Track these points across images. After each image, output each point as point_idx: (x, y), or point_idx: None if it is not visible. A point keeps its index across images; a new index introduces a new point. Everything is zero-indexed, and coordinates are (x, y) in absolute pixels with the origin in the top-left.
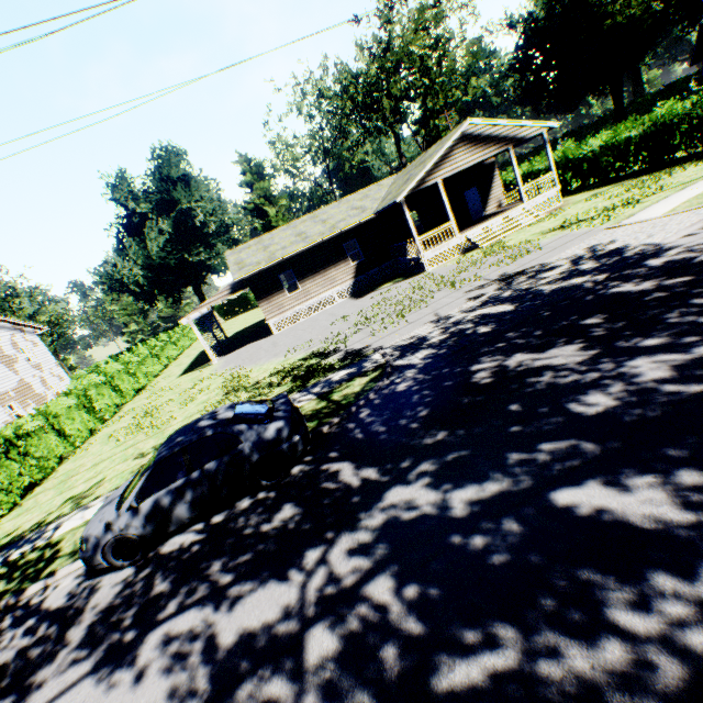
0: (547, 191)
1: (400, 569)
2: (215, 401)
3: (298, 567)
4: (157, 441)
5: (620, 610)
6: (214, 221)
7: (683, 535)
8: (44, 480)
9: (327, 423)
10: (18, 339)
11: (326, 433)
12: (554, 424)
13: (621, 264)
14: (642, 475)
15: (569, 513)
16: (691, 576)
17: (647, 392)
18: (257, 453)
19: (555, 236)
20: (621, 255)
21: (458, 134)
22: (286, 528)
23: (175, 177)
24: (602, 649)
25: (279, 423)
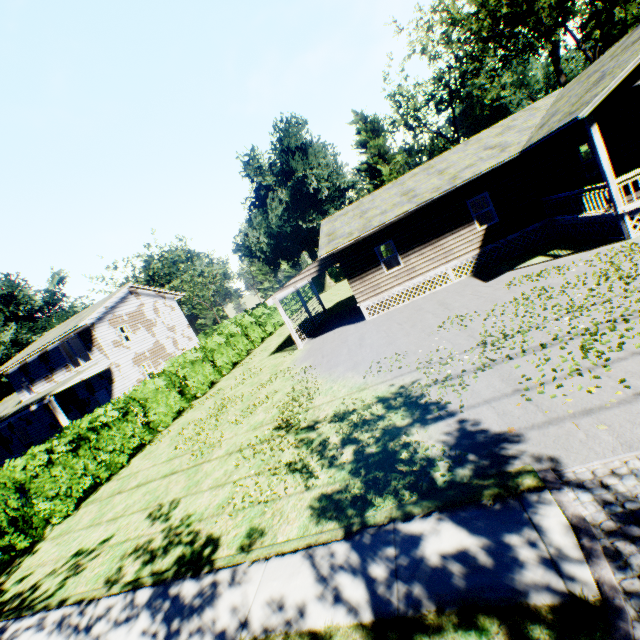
0: None
1: None
2: (262, 436)
3: None
4: (182, 487)
5: None
6: (328, 186)
7: None
8: (115, 474)
9: None
10: (159, 305)
11: None
12: None
13: None
14: None
15: None
16: None
17: None
18: None
19: None
20: None
21: None
22: None
23: (293, 147)
24: None
25: None
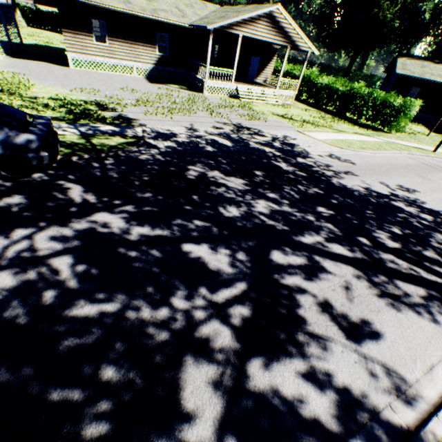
0: (290, 91)
1: (81, 255)
2: None
3: (7, 236)
4: None
5: (179, 298)
6: None
7: (223, 277)
8: None
9: (79, 155)
10: None
11: (75, 162)
12: (208, 213)
13: (289, 152)
14: (226, 249)
15: (186, 255)
16: (214, 292)
17: (254, 216)
18: (2, 149)
19: (276, 119)
20: (292, 148)
21: (268, 10)
22: (9, 210)
23: None
24: (161, 311)
25: (32, 136)
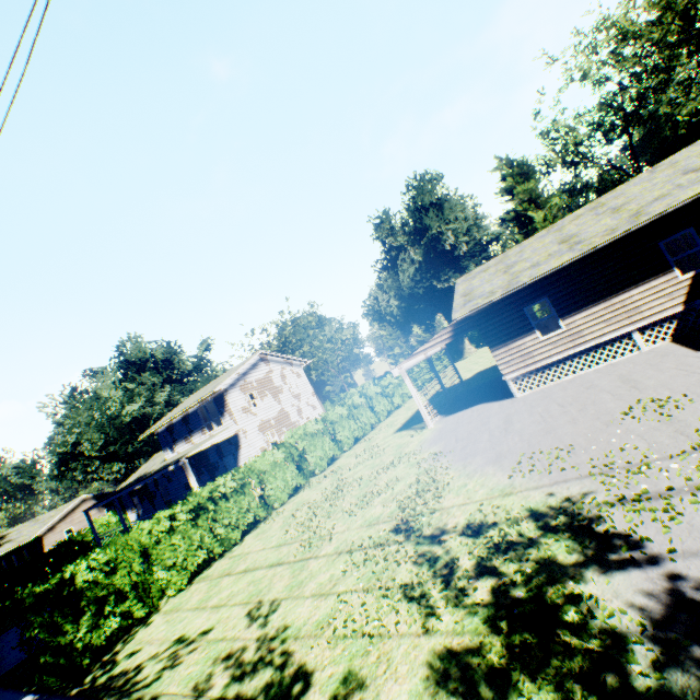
0: None
1: None
2: (376, 537)
3: None
4: (285, 585)
5: None
6: (466, 241)
7: None
8: (228, 550)
9: None
10: (286, 372)
11: None
12: None
13: None
14: None
15: None
16: None
17: None
18: None
19: None
20: None
21: None
22: None
23: (426, 204)
24: None
25: None
